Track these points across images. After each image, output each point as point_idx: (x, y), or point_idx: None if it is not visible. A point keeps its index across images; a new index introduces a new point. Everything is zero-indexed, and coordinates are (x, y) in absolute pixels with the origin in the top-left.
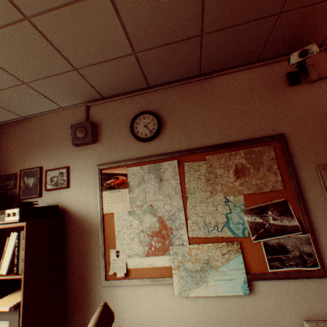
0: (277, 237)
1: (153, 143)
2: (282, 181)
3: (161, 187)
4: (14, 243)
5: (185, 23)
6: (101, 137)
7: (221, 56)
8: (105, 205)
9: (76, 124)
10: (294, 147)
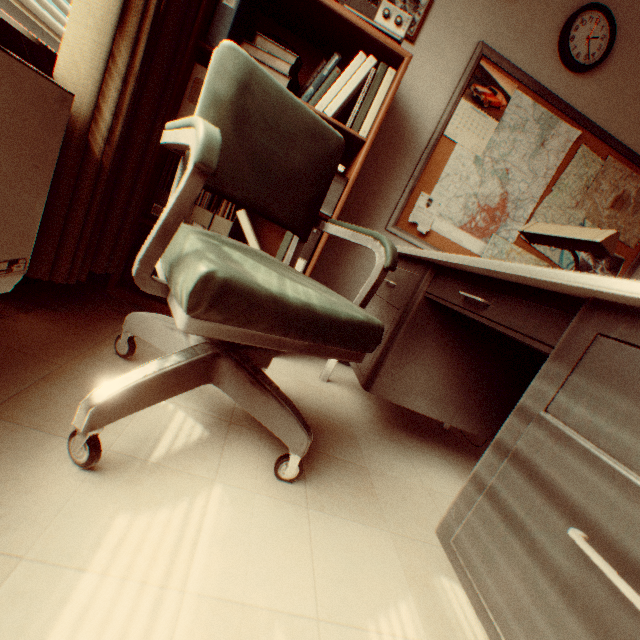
0: None
1: (571, 79)
2: (638, 241)
3: (535, 155)
4: (362, 75)
5: None
6: None
7: None
8: (453, 123)
9: None
10: None
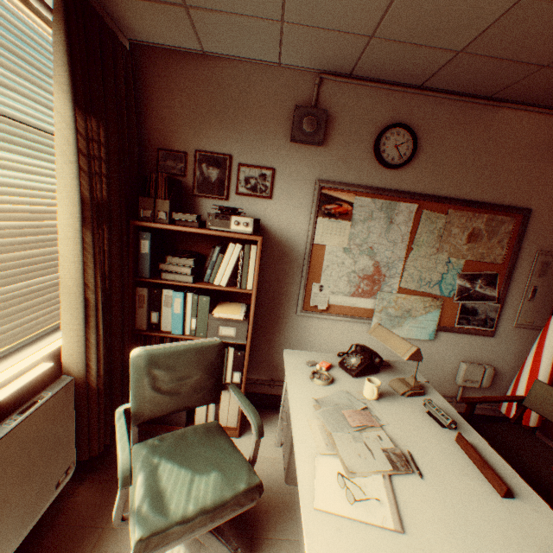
0: (475, 302)
1: (395, 173)
2: (504, 256)
3: (388, 231)
4: (236, 256)
5: (546, 52)
6: (330, 140)
7: (534, 91)
8: (318, 234)
9: (305, 108)
10: (530, 227)
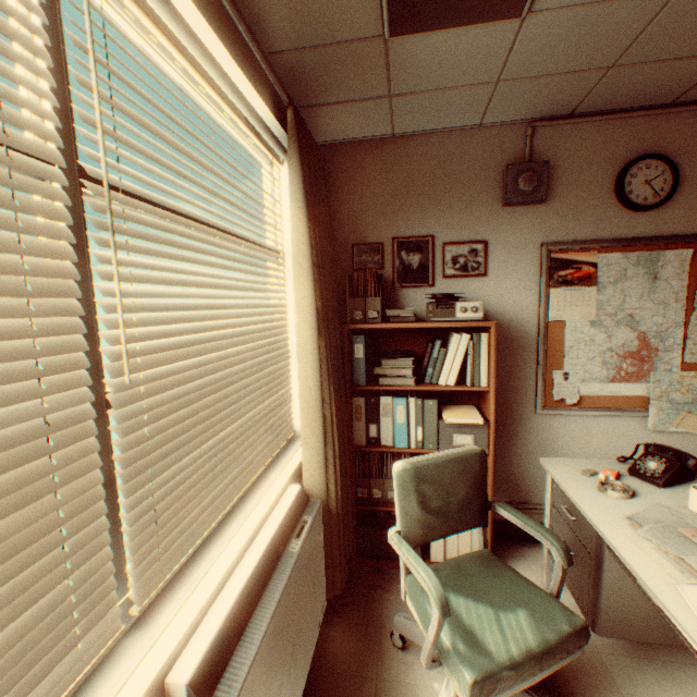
0: None
1: (650, 215)
2: None
3: (652, 290)
4: (463, 348)
5: None
6: (553, 193)
7: None
8: (552, 308)
9: (519, 165)
10: None
